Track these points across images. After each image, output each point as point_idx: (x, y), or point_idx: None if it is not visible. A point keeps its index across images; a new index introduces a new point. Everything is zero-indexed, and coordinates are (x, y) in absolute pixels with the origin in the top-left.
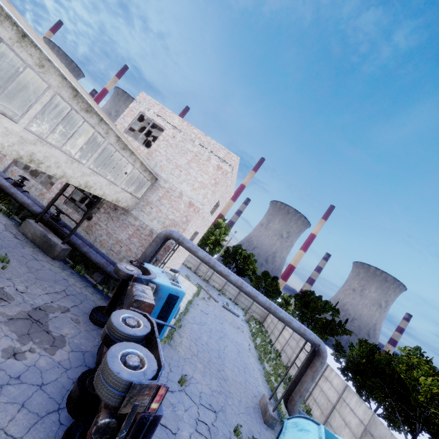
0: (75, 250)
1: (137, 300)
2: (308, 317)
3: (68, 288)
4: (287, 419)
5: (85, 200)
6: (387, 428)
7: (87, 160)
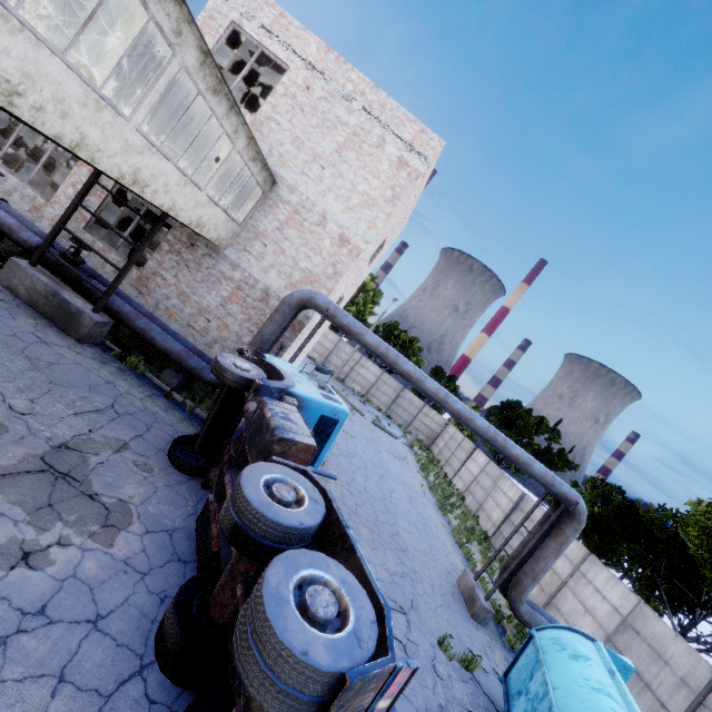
0: (120, 324)
1: (282, 440)
2: None
3: (119, 400)
4: (535, 630)
5: (126, 227)
6: (667, 625)
7: (134, 109)
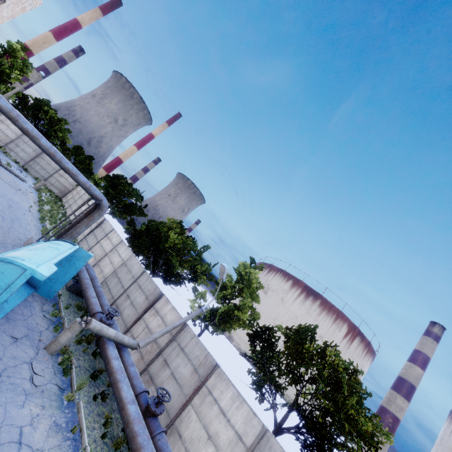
0: None
1: None
2: (113, 198)
3: None
4: (44, 242)
5: None
6: (137, 260)
7: None
